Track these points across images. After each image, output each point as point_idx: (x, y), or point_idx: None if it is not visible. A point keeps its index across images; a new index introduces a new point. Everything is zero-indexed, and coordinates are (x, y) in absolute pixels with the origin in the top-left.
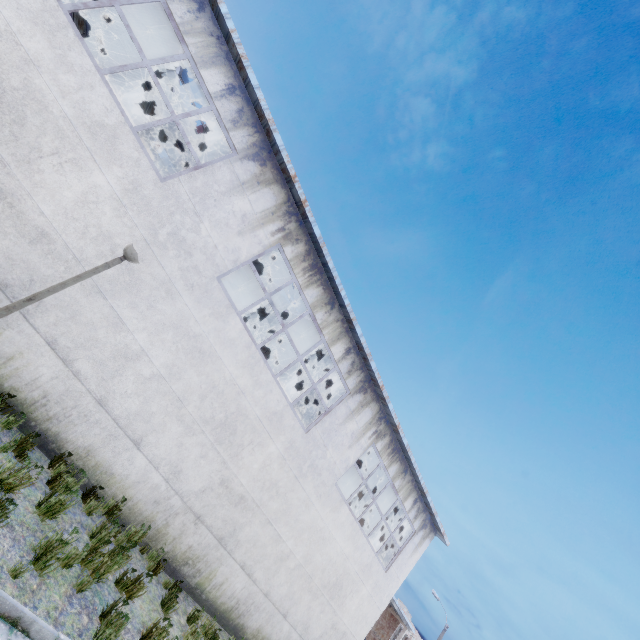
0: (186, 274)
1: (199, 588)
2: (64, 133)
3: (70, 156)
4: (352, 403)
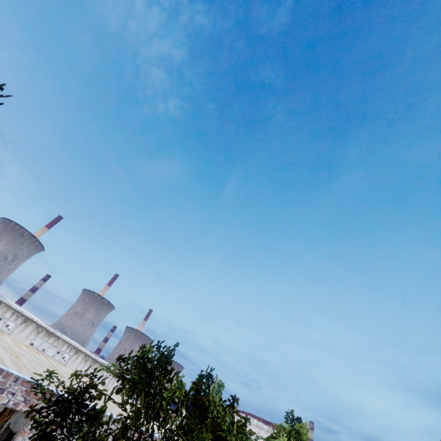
0: None
1: None
2: None
3: None
4: (112, 381)
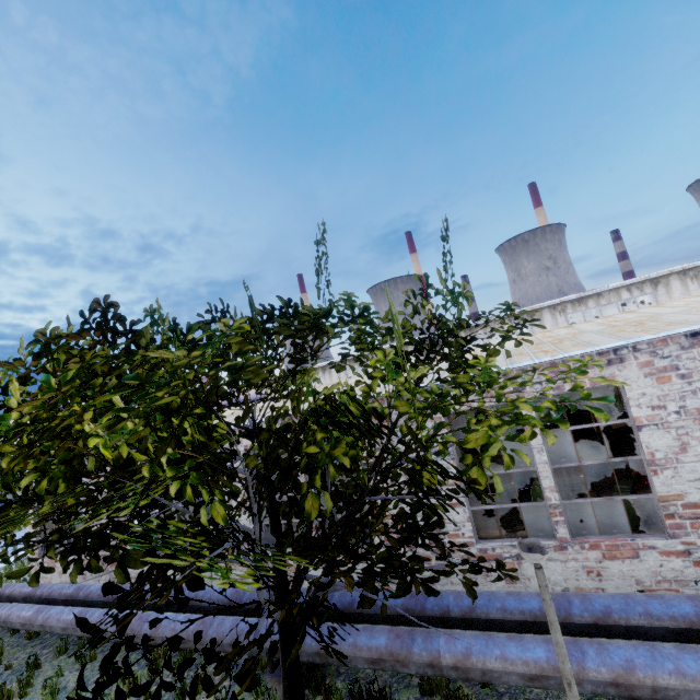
0: None
1: None
2: None
3: None
4: None
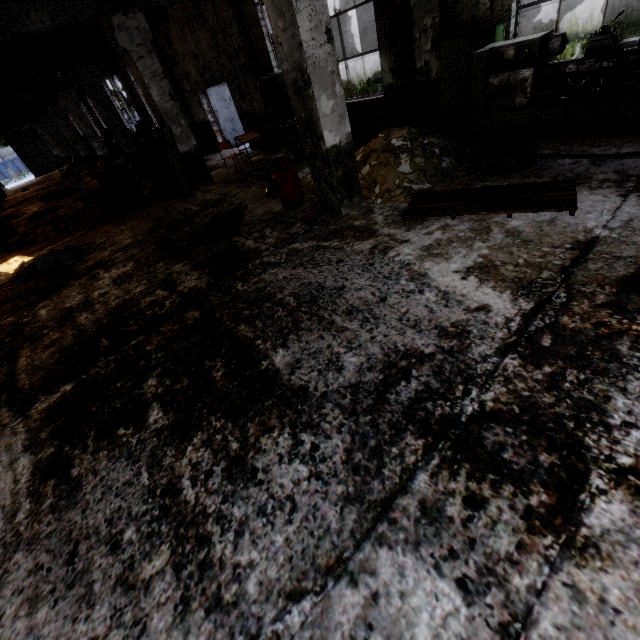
0: None
1: (571, 36)
2: (338, 4)
3: (344, 5)
4: None
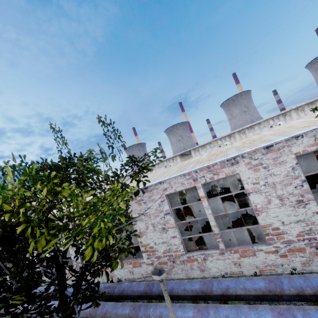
0: None
1: None
2: None
3: None
4: None
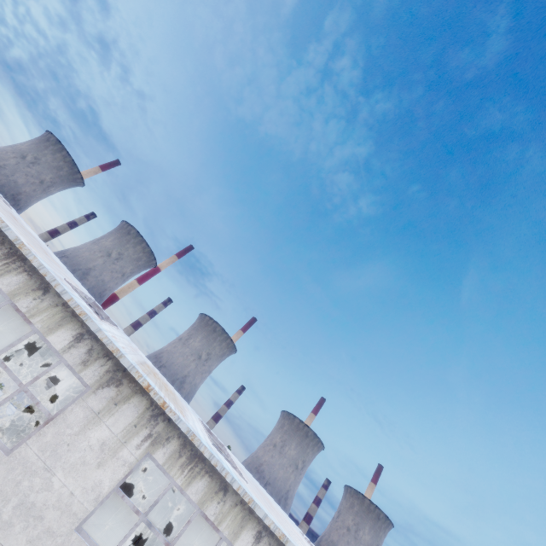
0: (37, 543)
1: None
2: None
3: None
4: None
